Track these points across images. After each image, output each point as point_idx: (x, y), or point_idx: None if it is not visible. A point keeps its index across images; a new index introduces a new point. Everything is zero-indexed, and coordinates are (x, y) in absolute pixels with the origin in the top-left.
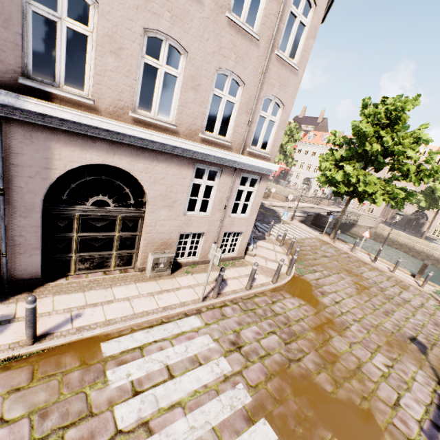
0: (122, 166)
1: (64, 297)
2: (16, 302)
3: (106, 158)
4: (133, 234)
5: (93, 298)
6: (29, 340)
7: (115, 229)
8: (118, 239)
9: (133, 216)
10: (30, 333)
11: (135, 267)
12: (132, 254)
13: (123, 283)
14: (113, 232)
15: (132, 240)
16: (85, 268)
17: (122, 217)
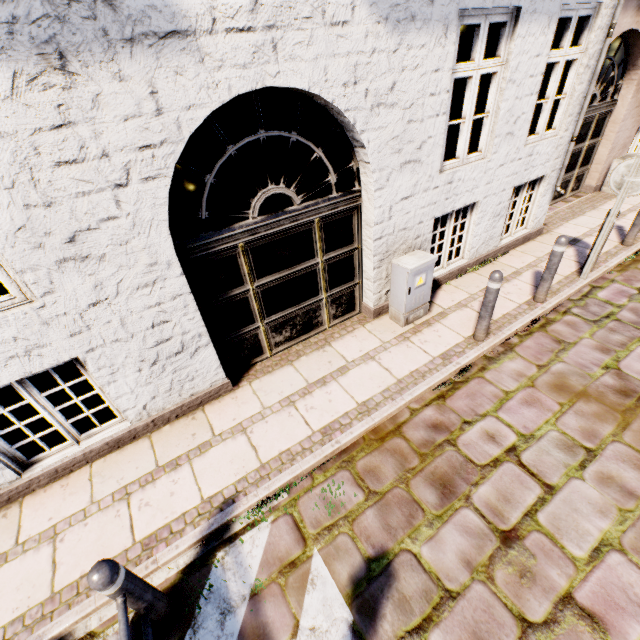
0: (639, 27)
1: (576, 221)
2: (550, 231)
3: (634, 19)
4: (595, 141)
5: (600, 216)
6: (633, 240)
7: (586, 137)
8: (583, 152)
9: (605, 112)
10: (638, 232)
11: (580, 190)
12: (584, 172)
13: (599, 203)
14: (583, 143)
15: (592, 150)
16: (553, 198)
17: (597, 117)
